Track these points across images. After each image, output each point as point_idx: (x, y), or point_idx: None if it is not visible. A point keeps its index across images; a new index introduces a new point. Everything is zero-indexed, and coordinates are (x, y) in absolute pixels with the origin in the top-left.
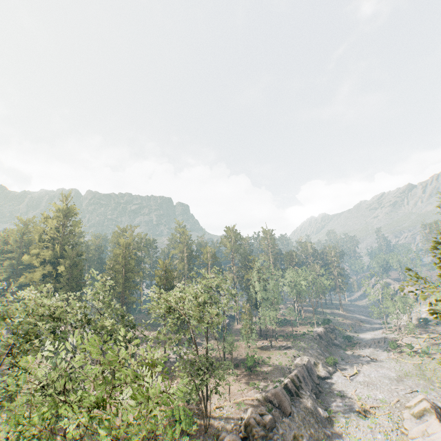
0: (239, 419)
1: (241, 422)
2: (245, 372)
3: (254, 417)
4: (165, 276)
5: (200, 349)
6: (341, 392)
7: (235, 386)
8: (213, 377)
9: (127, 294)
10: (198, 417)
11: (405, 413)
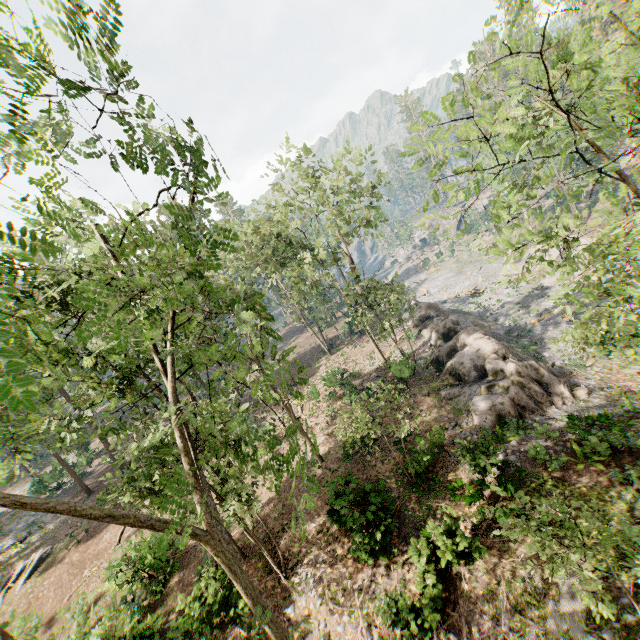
0: (424, 345)
1: (430, 344)
2: (352, 338)
3: (444, 324)
4: None
5: (250, 379)
6: (438, 302)
7: (366, 346)
8: (327, 364)
9: None
10: (383, 378)
11: (507, 267)
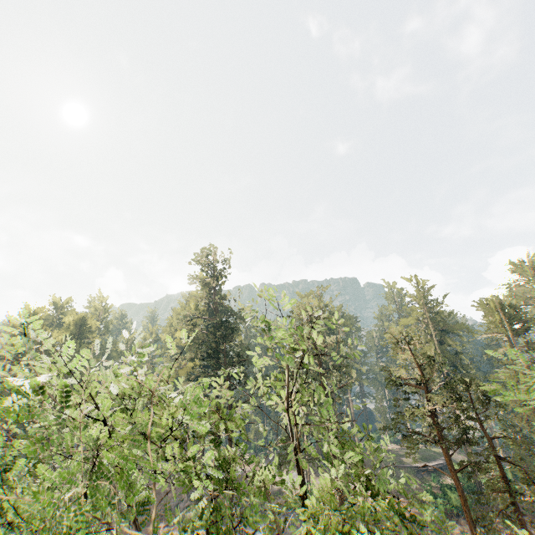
0: None
1: None
2: None
3: None
4: (428, 355)
5: None
6: None
7: None
8: None
9: (339, 400)
10: None
11: None
